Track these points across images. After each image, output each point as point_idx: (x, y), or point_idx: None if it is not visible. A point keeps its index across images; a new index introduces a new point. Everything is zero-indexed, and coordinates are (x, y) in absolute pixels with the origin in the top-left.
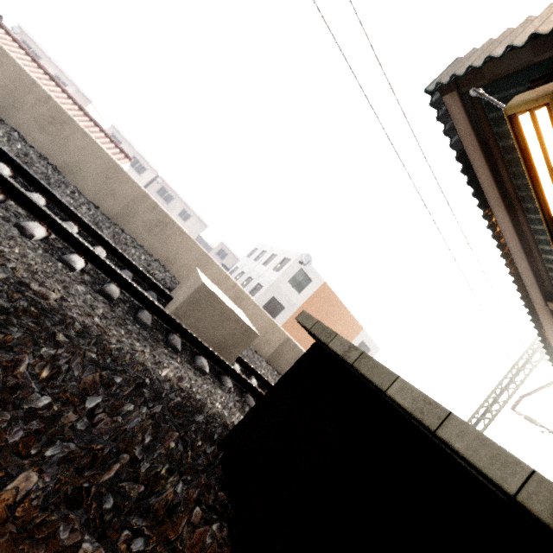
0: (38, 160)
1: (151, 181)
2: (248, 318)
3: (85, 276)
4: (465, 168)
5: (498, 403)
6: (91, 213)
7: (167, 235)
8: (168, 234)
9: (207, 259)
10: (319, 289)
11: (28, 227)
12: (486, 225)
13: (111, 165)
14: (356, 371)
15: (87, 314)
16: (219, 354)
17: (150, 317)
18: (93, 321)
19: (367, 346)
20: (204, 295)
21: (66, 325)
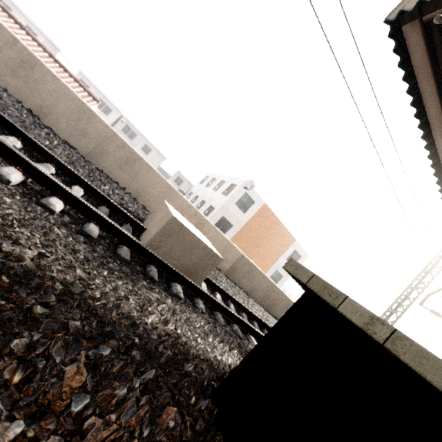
0: (12, 103)
1: (117, 120)
2: (209, 240)
3: (65, 217)
4: (414, 101)
5: (408, 299)
6: (66, 153)
7: (136, 171)
8: (137, 170)
9: (172, 191)
10: (260, 209)
11: (3, 173)
12: (427, 155)
13: (81, 107)
14: (387, 351)
15: (68, 265)
16: (190, 277)
17: (129, 252)
18: (75, 275)
19: (299, 254)
20: (174, 227)
21: (44, 289)
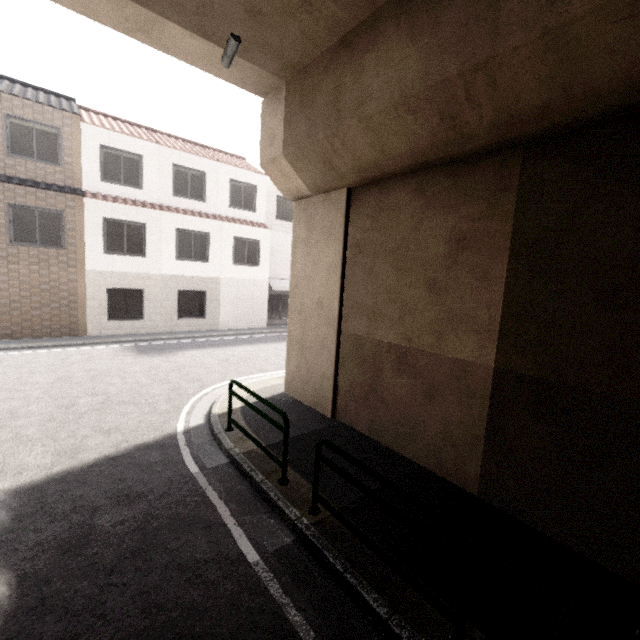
0: None
1: None
2: None
3: None
4: None
5: None
6: None
7: None
8: None
9: None
10: None
11: None
12: None
13: None
14: None
15: None
16: None
17: None
18: None
19: None
20: None
21: None
